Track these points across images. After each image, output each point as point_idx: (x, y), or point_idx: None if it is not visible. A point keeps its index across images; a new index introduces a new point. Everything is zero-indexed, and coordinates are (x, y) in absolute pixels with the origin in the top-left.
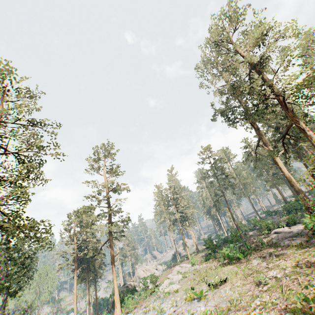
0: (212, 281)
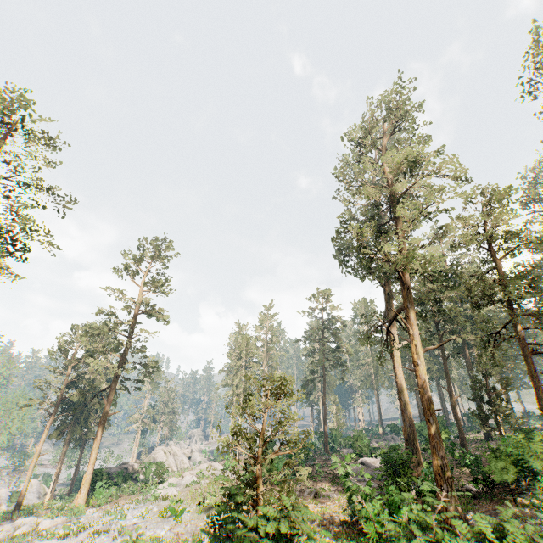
0: (207, 500)
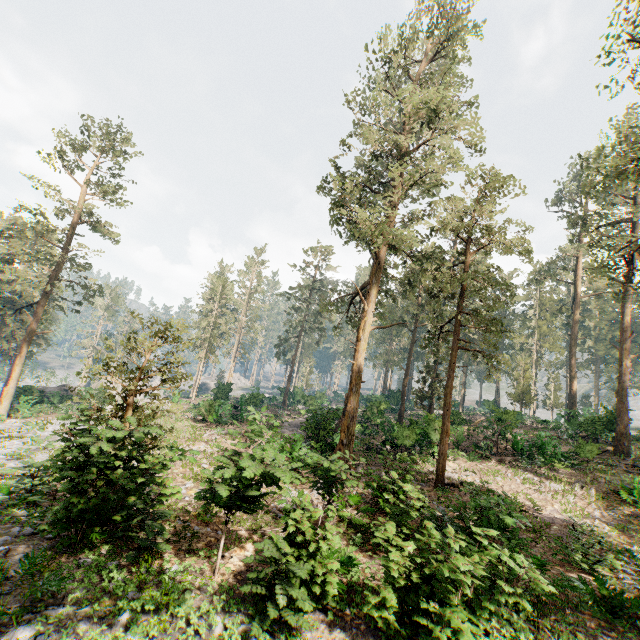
0: None
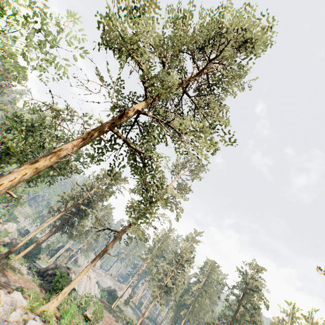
0: None
